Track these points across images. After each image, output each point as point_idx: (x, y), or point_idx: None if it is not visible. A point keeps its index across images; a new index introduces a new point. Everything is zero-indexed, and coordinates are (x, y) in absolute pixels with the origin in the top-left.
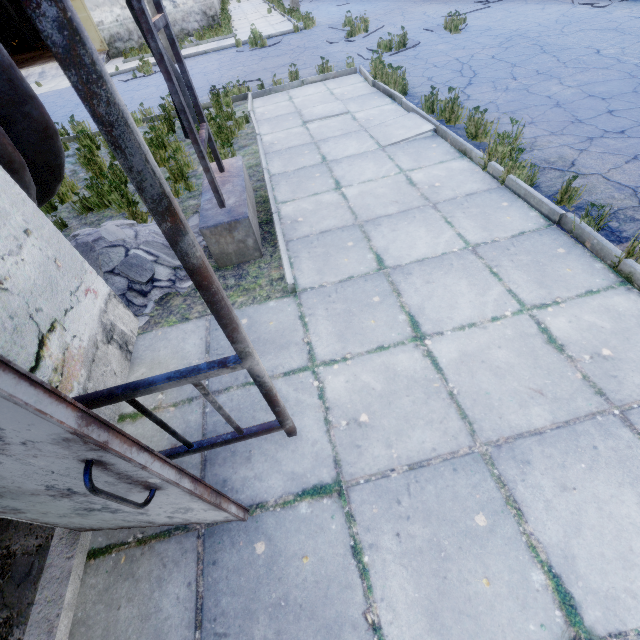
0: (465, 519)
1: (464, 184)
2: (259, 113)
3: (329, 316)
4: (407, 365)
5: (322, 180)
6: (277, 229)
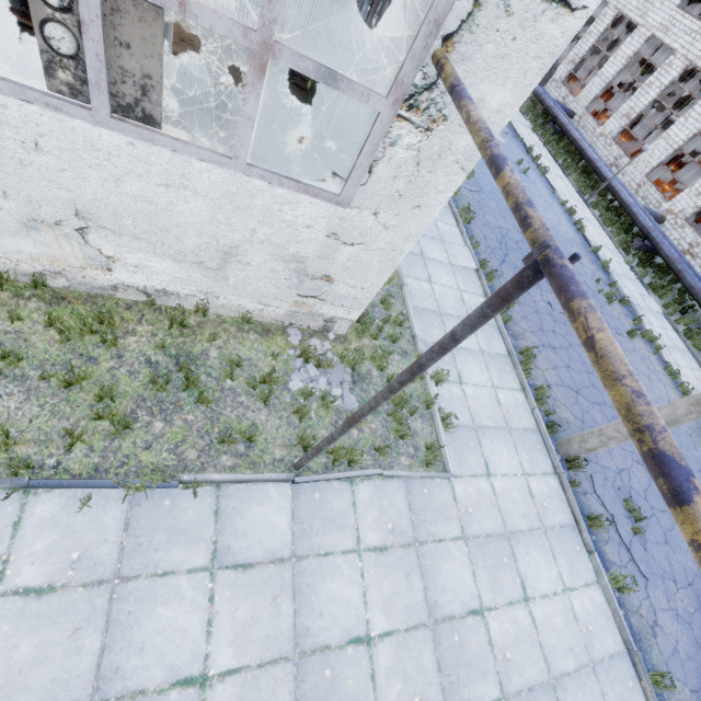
0: None
1: None
2: None
3: None
4: None
5: None
6: None
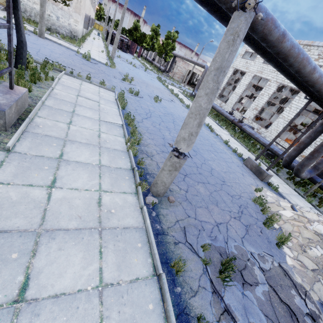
0: (7, 254)
1: (116, 145)
2: (62, 80)
3: (17, 166)
4: (36, 194)
5: (65, 118)
6: (23, 124)
